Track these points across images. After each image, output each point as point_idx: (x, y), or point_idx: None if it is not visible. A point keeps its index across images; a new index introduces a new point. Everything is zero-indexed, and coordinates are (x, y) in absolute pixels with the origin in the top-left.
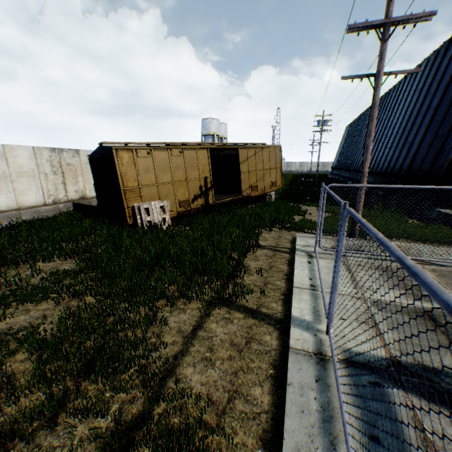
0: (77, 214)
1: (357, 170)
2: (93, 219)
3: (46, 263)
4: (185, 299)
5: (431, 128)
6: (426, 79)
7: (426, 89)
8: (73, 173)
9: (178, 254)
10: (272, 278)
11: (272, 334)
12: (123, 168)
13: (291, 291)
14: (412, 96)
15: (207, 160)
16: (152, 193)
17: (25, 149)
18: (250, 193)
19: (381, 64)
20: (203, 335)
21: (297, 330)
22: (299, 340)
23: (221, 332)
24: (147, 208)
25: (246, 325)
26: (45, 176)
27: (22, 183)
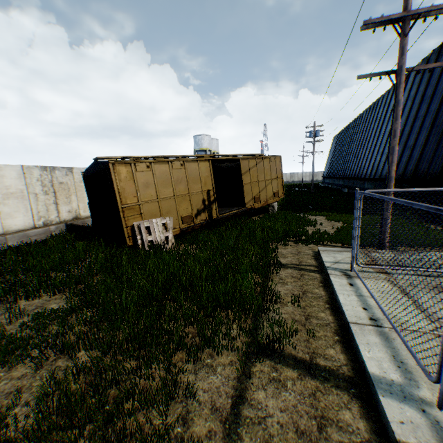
0: (70, 236)
1: (353, 177)
2: (87, 242)
3: (30, 300)
4: (210, 348)
5: (434, 131)
6: (419, 85)
7: (422, 94)
8: (66, 192)
9: (190, 281)
10: (312, 308)
11: (350, 407)
12: (120, 184)
13: (344, 327)
14: (405, 102)
15: (209, 172)
16: (153, 210)
17: (12, 168)
18: (253, 204)
19: (402, 59)
20: (251, 414)
21: (392, 403)
22: (404, 424)
23: (275, 406)
24: (148, 227)
25: (306, 390)
26: (35, 196)
27: (8, 206)
